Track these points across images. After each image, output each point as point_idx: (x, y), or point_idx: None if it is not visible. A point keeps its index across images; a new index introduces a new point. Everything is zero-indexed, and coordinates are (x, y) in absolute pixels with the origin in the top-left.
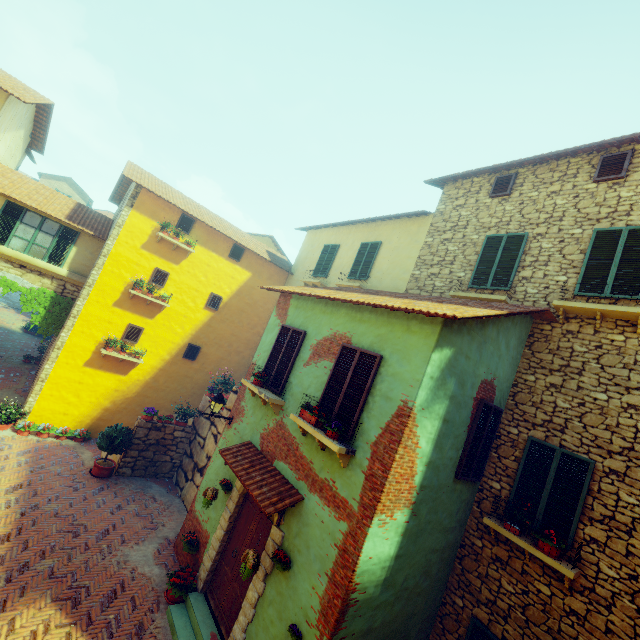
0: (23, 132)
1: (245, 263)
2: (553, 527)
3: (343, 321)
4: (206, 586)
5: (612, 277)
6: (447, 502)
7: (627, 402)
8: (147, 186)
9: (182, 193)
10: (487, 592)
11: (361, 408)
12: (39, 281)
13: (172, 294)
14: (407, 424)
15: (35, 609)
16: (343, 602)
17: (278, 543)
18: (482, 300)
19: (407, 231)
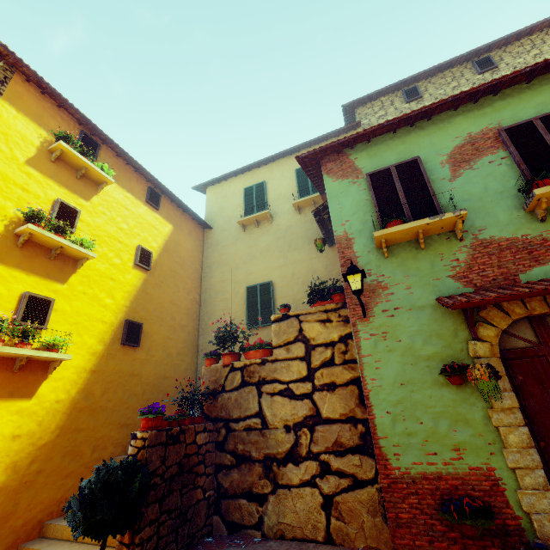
0: None
1: (164, 213)
2: None
3: (469, 123)
4: None
5: None
6: None
7: None
8: (25, 71)
9: None
10: None
11: None
12: None
13: (93, 239)
14: None
15: None
16: None
17: None
18: None
19: None
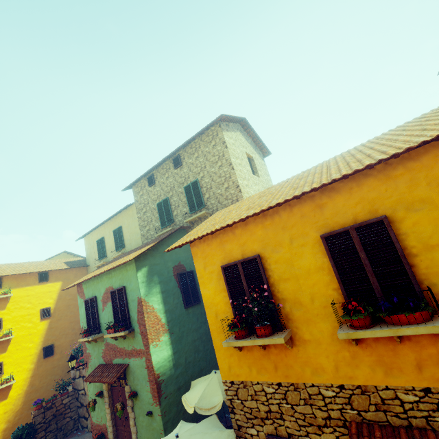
0: None
1: (53, 279)
2: None
3: (106, 281)
4: None
5: (195, 202)
6: (188, 319)
7: None
8: None
9: None
10: None
11: (127, 311)
12: None
13: (11, 328)
14: (142, 305)
15: None
16: (156, 384)
17: (129, 391)
18: (167, 232)
19: (129, 215)
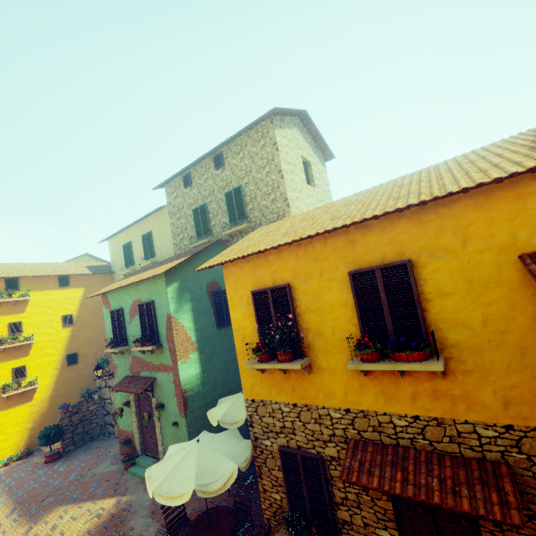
0: None
1: (75, 284)
2: None
3: (134, 293)
4: (143, 451)
5: (237, 213)
6: (220, 340)
7: None
8: None
9: None
10: None
11: (156, 326)
12: None
13: (32, 333)
14: (172, 321)
15: (54, 512)
16: (183, 398)
17: (156, 403)
18: (203, 244)
19: (160, 220)
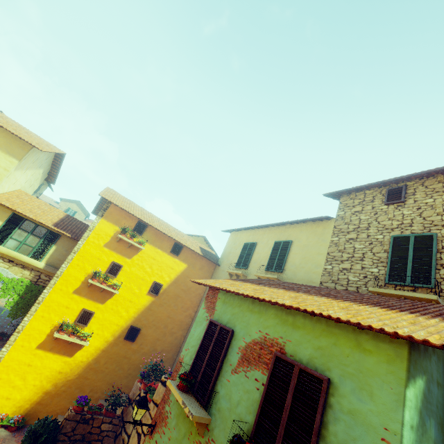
0: (42, 170)
1: (182, 257)
2: None
3: (273, 323)
4: None
5: None
6: None
7: None
8: (115, 202)
9: (142, 207)
10: None
11: None
12: (21, 272)
13: (122, 282)
14: None
15: None
16: None
17: None
18: (407, 297)
19: (313, 232)
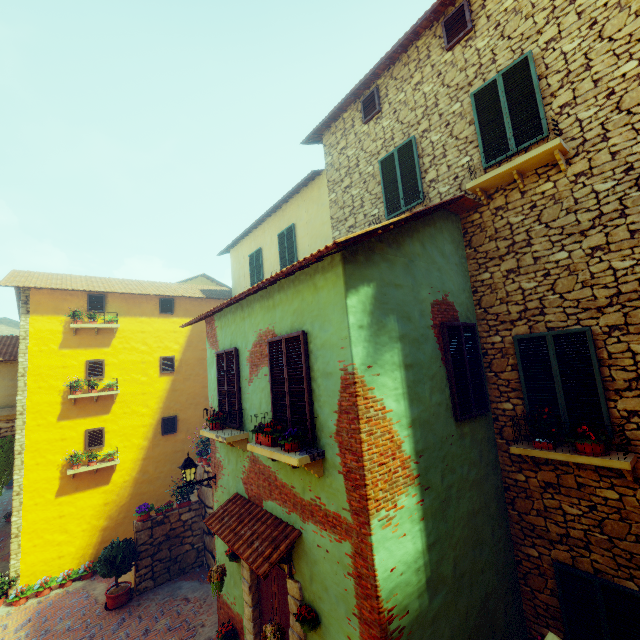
0: None
1: (181, 312)
2: (584, 421)
3: (261, 316)
4: None
5: (510, 130)
6: (462, 452)
7: (589, 247)
8: (34, 285)
9: (86, 276)
10: (555, 527)
11: (309, 400)
12: None
13: (117, 379)
14: (357, 393)
15: None
16: None
17: (298, 598)
18: None
19: (310, 200)
